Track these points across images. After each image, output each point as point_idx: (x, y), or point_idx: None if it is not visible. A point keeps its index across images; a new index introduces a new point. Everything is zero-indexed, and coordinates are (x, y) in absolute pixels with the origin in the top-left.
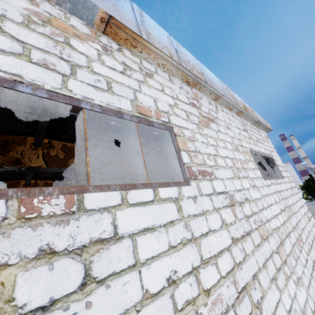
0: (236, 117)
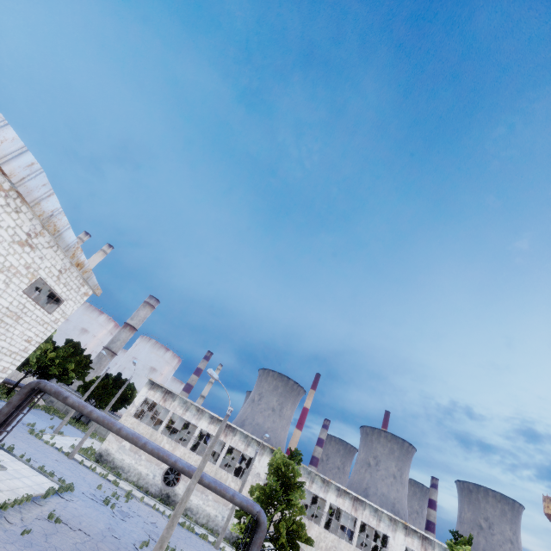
0: (66, 263)
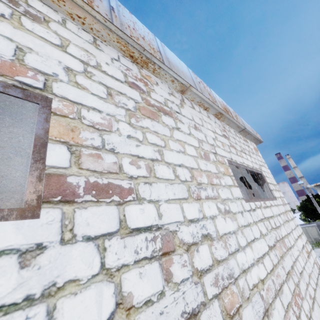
0: (215, 120)
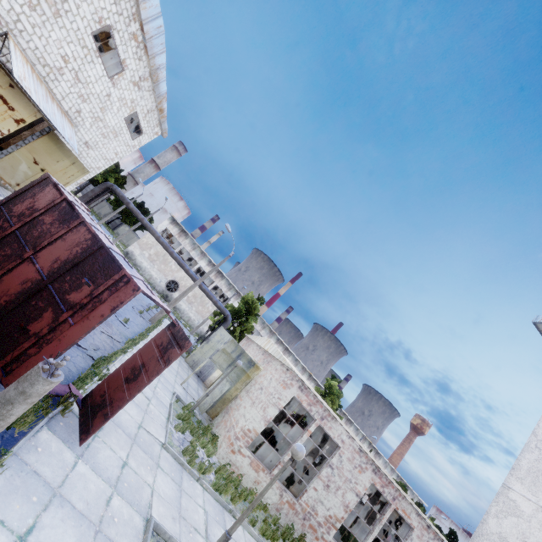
0: (154, 106)
